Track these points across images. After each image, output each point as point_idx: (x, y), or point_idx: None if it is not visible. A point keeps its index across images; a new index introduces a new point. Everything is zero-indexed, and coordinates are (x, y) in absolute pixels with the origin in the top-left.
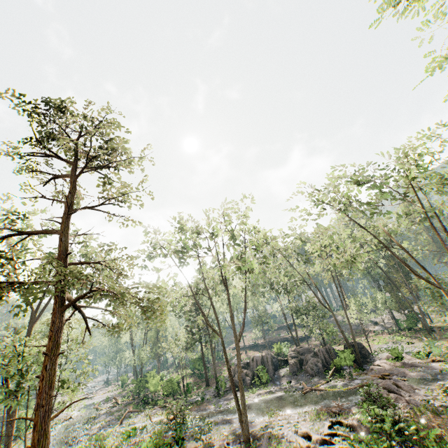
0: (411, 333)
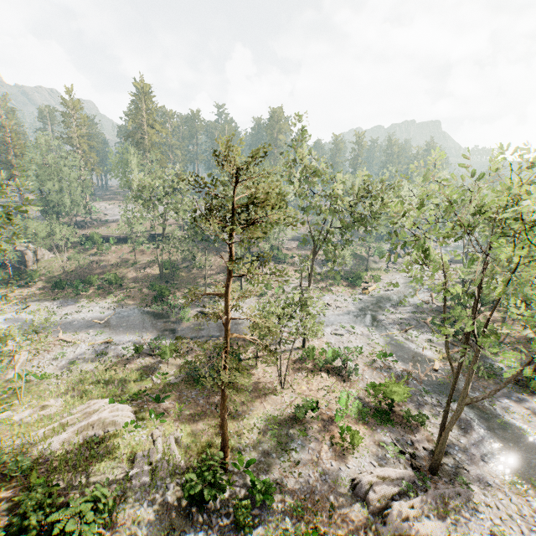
0: None
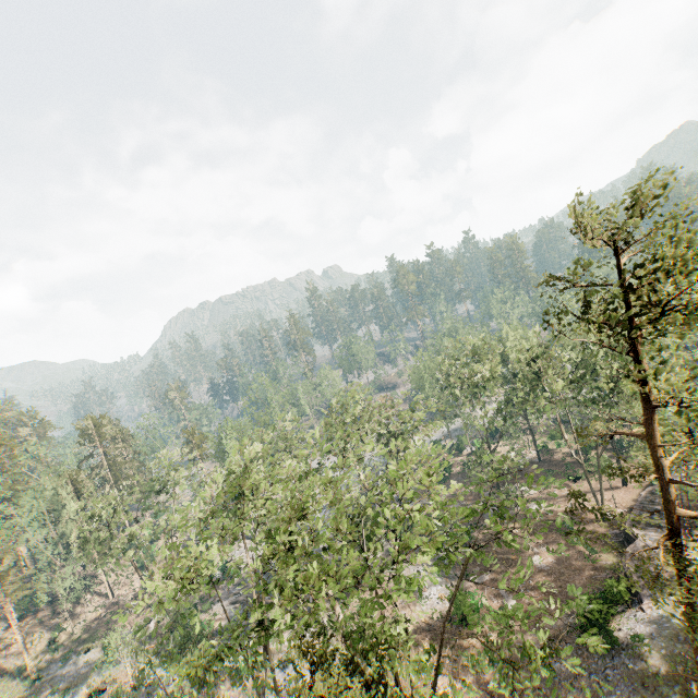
0: None
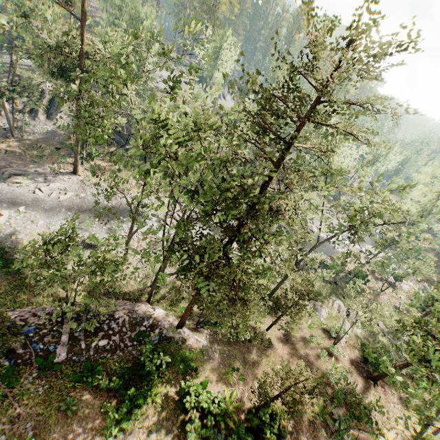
0: None
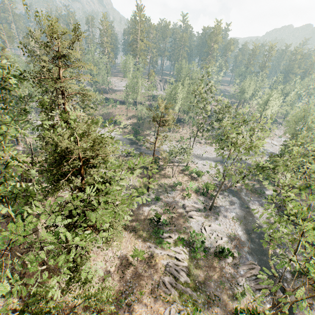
0: None
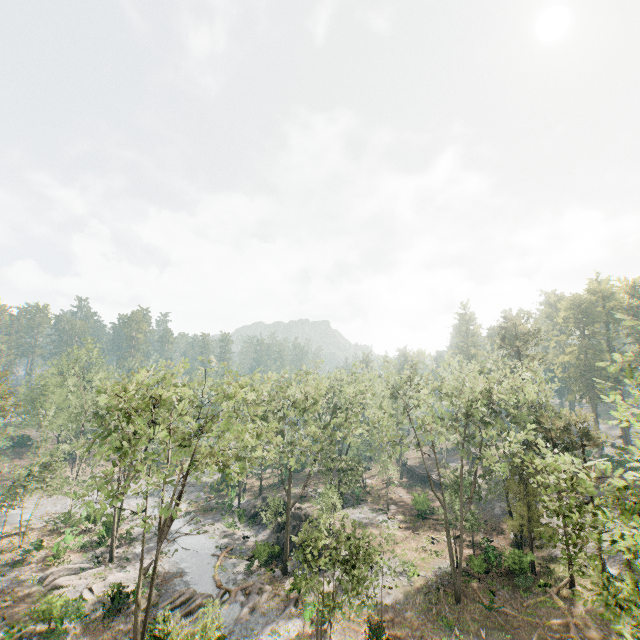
0: (471, 579)
